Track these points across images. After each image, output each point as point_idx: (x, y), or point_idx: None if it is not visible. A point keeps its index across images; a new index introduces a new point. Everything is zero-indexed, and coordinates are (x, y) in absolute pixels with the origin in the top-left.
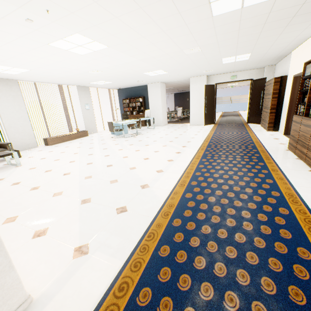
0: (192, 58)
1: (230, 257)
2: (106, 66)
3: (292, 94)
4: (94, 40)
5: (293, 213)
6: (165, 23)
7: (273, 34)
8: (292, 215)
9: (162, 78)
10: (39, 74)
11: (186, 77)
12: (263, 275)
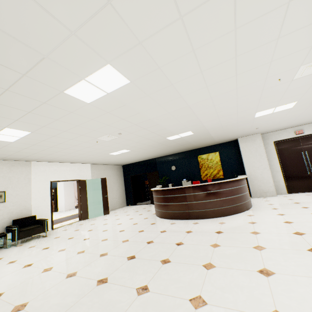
0: None
1: None
2: None
3: (78, 191)
4: None
5: None
6: None
7: None
8: None
9: None
10: None
11: None
12: None
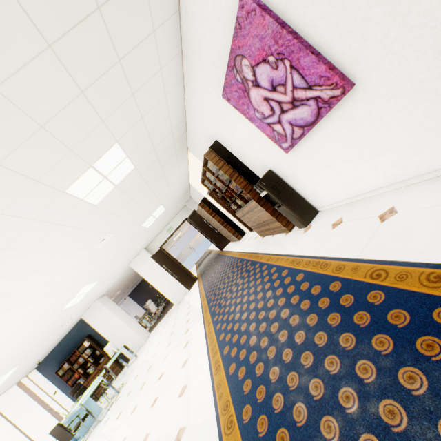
0: (112, 246)
1: (310, 364)
2: None
3: (221, 204)
4: None
5: (305, 270)
6: (48, 241)
7: (162, 183)
8: (306, 272)
9: (96, 292)
10: None
11: (125, 267)
12: (338, 338)
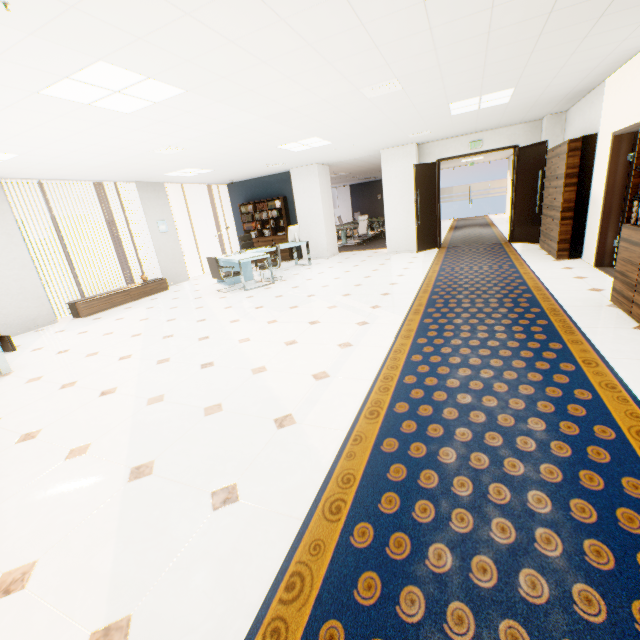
0: (383, 107)
1: None
2: (191, 136)
3: (612, 175)
4: (147, 76)
5: None
6: (312, 24)
7: (569, 38)
8: None
9: (321, 155)
10: (42, 162)
11: (373, 150)
12: None
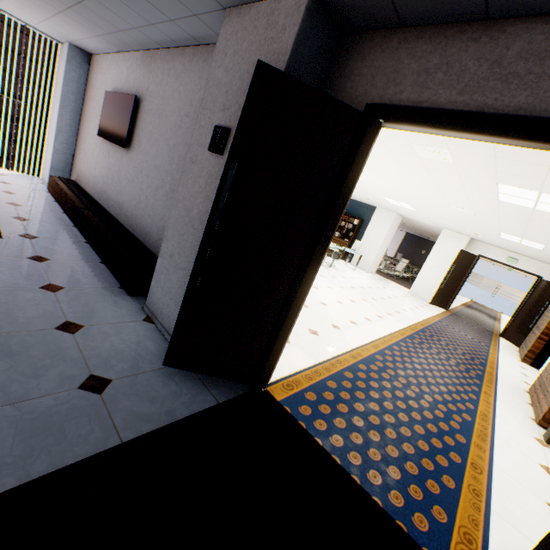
0: (458, 214)
1: (398, 405)
2: None
3: None
4: None
5: (474, 422)
6: (443, 183)
7: None
8: (472, 422)
9: (403, 211)
10: None
11: (439, 225)
12: (419, 425)
